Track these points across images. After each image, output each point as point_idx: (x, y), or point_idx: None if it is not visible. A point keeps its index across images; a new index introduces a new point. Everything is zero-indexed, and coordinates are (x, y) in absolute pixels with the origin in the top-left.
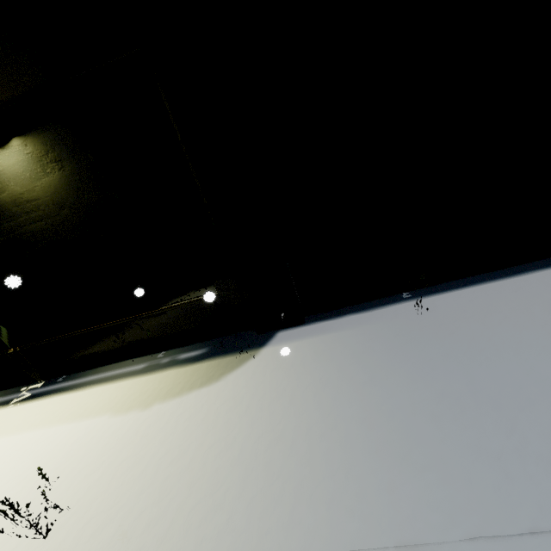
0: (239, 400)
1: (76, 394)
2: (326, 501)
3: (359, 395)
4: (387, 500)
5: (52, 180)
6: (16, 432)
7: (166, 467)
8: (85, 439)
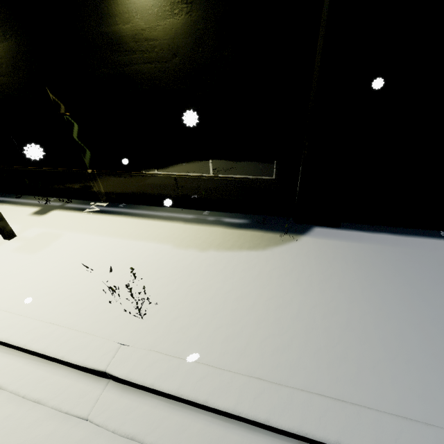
0: (289, 271)
1: (138, 221)
2: (389, 376)
3: (408, 304)
4: None
5: (176, 23)
6: (95, 234)
7: (232, 301)
8: (155, 257)
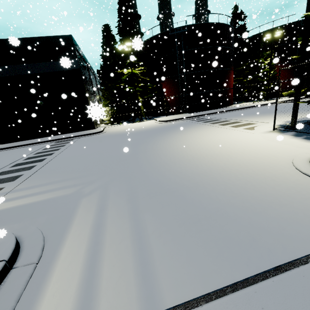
0: None
1: None
2: None
3: None
4: None
5: None
6: None
7: None
8: None
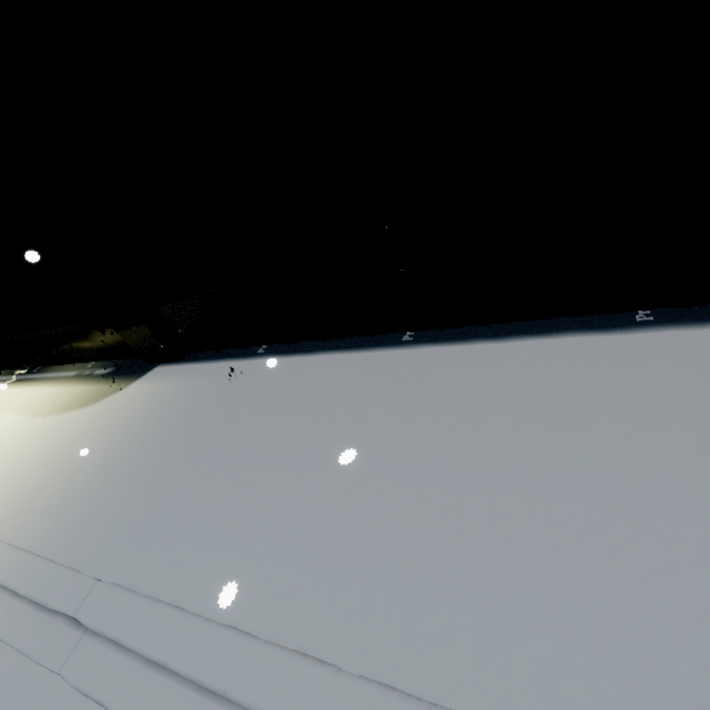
0: (81, 429)
1: (30, 389)
2: (45, 518)
3: (127, 449)
4: (61, 529)
5: None
6: None
7: (16, 467)
8: (7, 431)
